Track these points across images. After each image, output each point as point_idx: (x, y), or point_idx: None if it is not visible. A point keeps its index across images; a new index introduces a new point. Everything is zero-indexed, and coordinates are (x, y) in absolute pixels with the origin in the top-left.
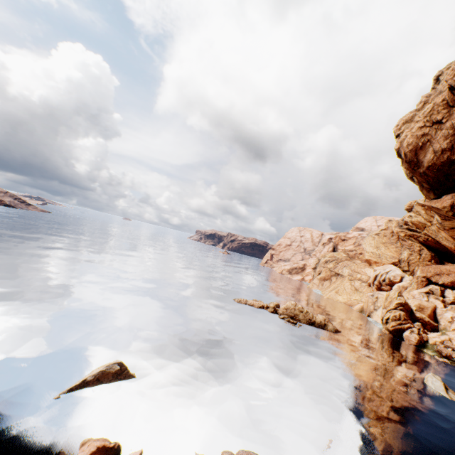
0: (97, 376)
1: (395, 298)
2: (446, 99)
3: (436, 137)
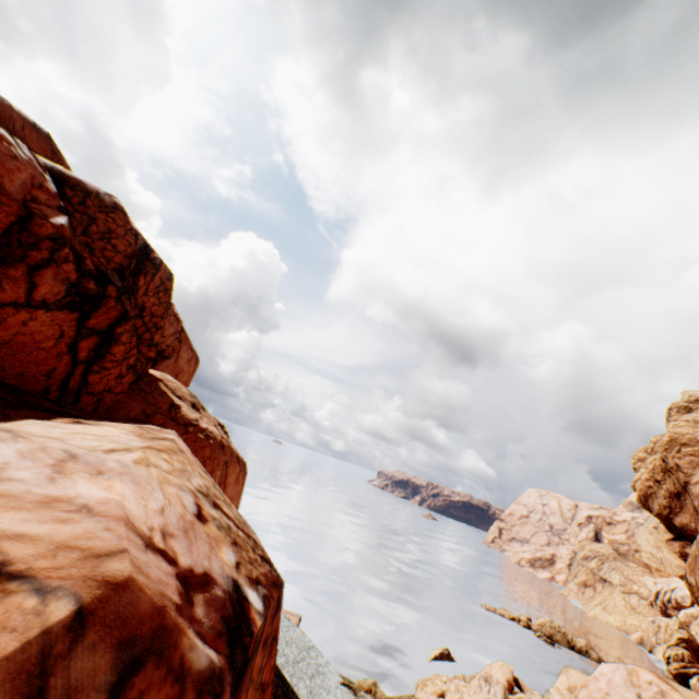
0: (439, 654)
1: (675, 631)
2: (661, 465)
3: (658, 493)
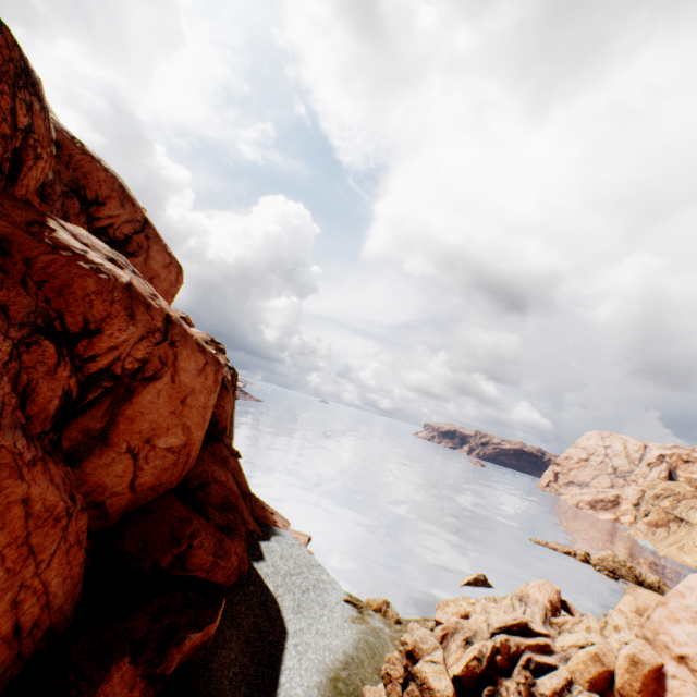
0: (473, 580)
1: None
2: None
3: None
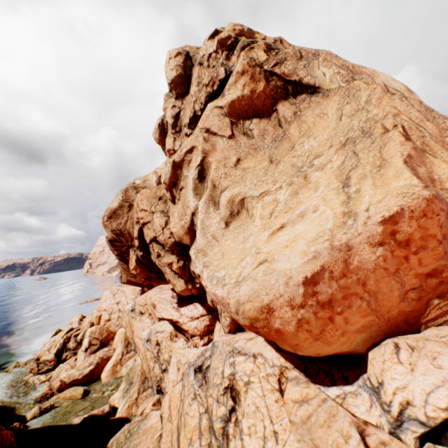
0: (56, 333)
1: None
2: None
3: None
